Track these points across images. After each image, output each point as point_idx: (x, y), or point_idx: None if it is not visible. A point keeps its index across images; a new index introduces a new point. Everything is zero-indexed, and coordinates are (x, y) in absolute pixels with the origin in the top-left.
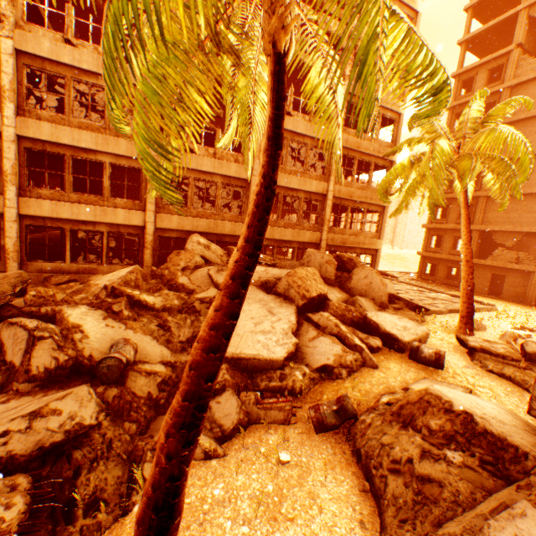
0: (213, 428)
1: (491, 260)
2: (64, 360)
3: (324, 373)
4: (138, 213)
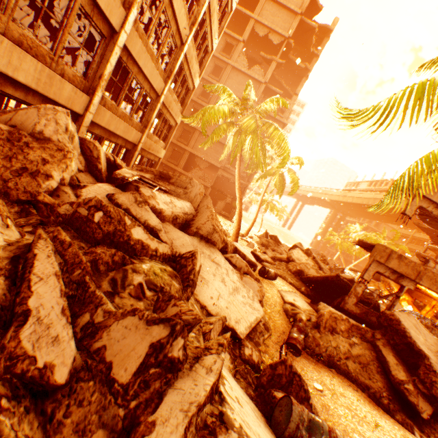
0: None
1: (191, 174)
2: None
3: None
4: None
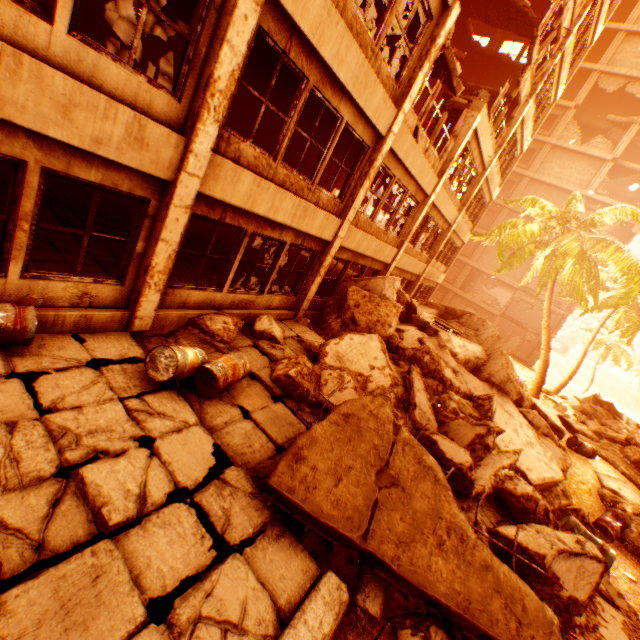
0: None
1: (471, 295)
2: None
3: None
4: (334, 222)
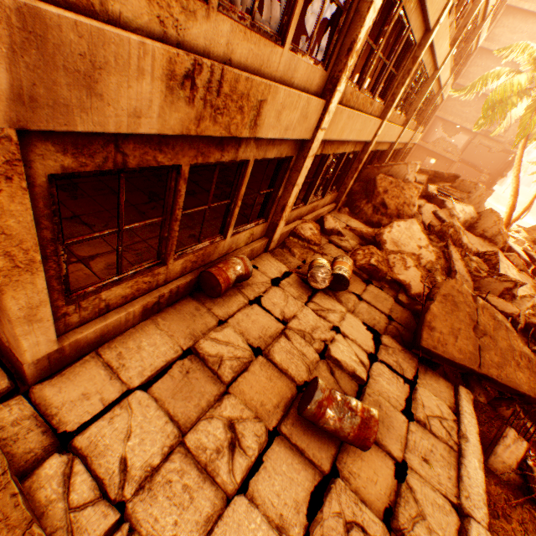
0: None
1: (432, 145)
2: None
3: None
4: (377, 124)
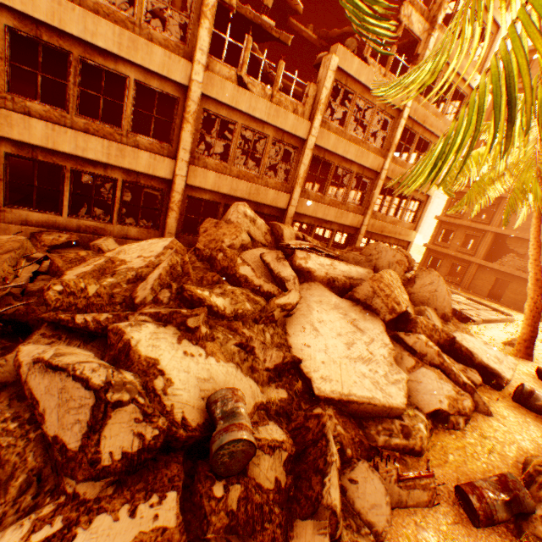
0: (360, 527)
1: (499, 264)
2: (152, 436)
3: (435, 418)
4: (166, 162)
